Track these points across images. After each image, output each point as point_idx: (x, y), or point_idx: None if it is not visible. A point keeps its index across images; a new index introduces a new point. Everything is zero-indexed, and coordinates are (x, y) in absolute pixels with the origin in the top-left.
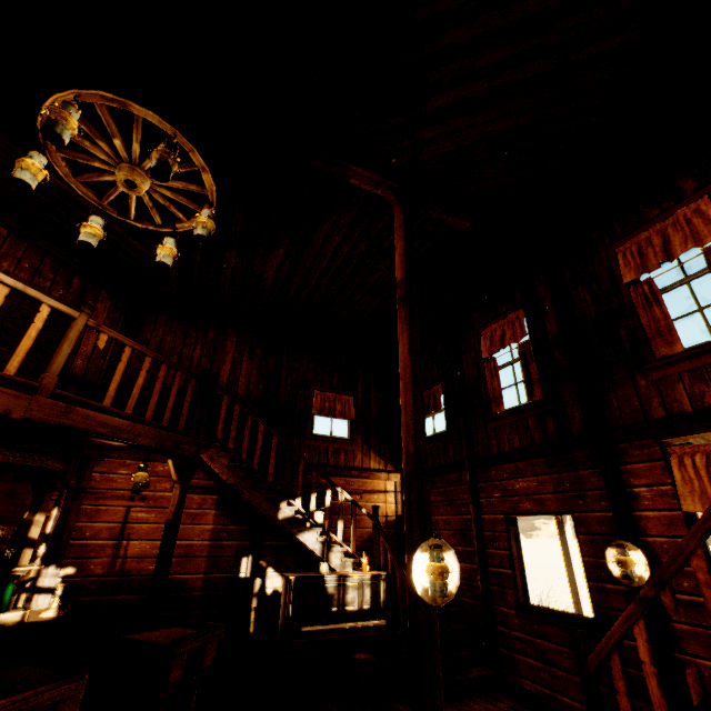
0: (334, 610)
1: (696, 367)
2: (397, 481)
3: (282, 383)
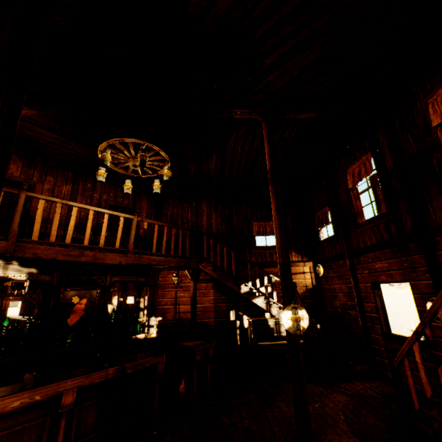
0: (275, 335)
1: None
2: (310, 266)
3: (234, 222)
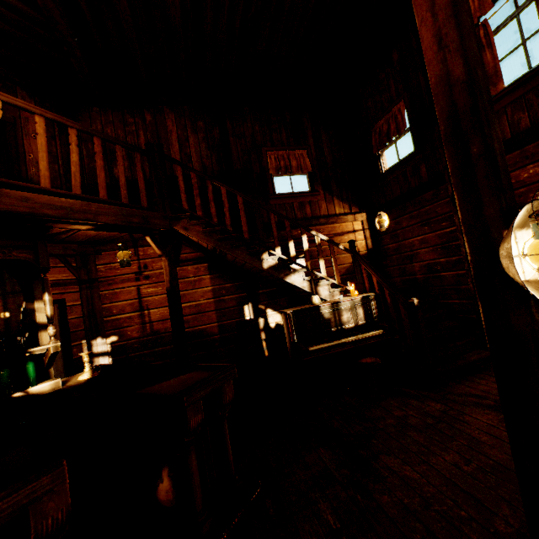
0: (334, 330)
1: None
2: (363, 220)
3: (233, 152)
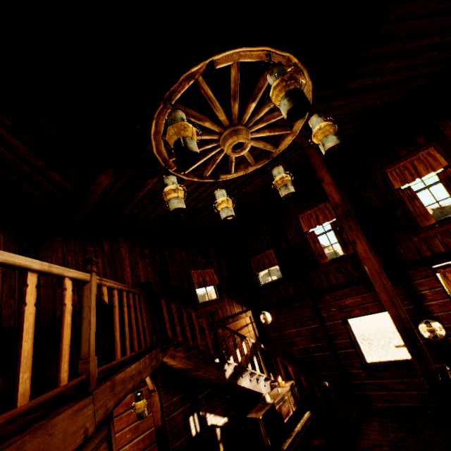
0: (285, 422)
1: (443, 230)
2: (250, 315)
3: (170, 272)
